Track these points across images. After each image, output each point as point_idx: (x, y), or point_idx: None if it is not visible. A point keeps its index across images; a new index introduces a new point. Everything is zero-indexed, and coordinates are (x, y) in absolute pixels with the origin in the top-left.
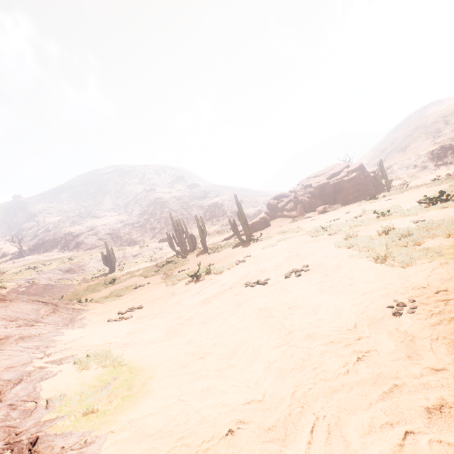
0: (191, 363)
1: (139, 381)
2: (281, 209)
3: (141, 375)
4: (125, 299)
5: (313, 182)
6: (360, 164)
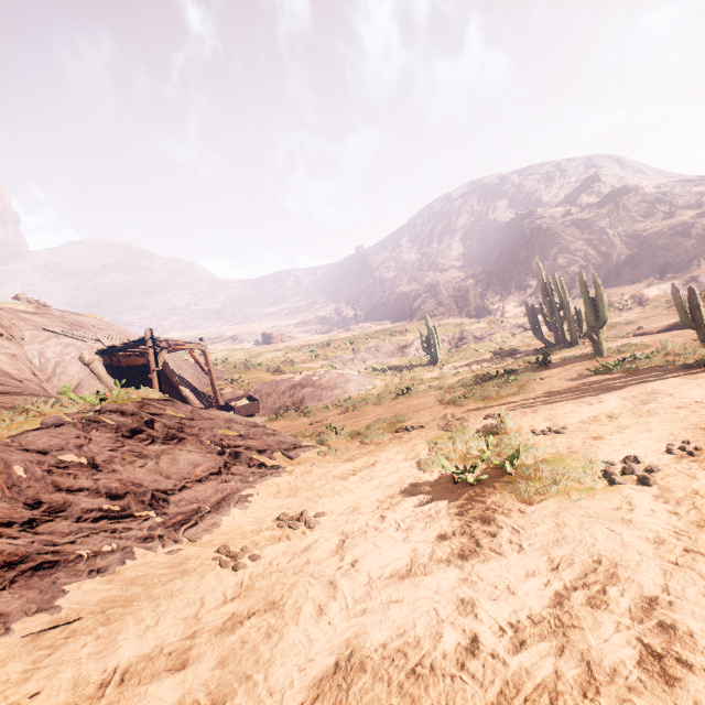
0: None
1: None
2: None
3: None
4: (346, 464)
5: None
6: None
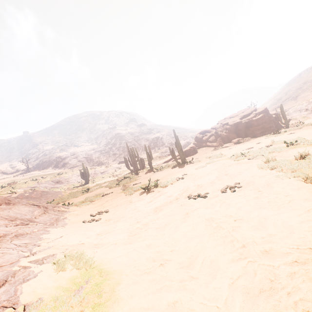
0: (153, 270)
1: (108, 287)
2: (205, 141)
3: (109, 280)
4: (95, 204)
5: (230, 121)
6: (265, 108)
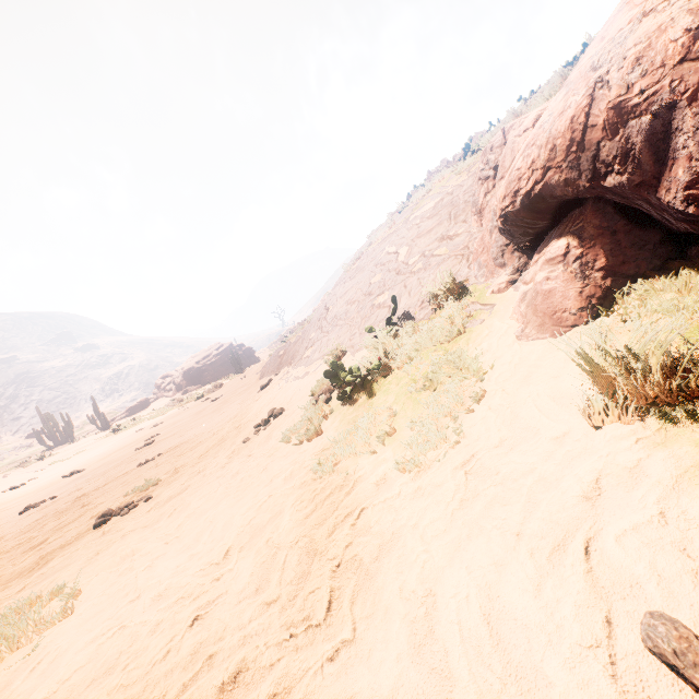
0: None
1: None
2: (163, 390)
3: None
4: None
5: (185, 366)
6: (226, 347)
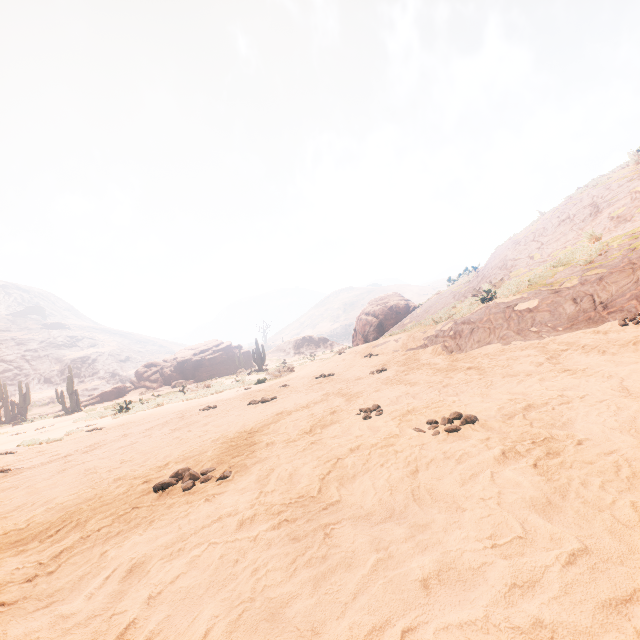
0: None
1: None
2: (146, 379)
3: None
4: None
5: (180, 356)
6: (227, 345)
